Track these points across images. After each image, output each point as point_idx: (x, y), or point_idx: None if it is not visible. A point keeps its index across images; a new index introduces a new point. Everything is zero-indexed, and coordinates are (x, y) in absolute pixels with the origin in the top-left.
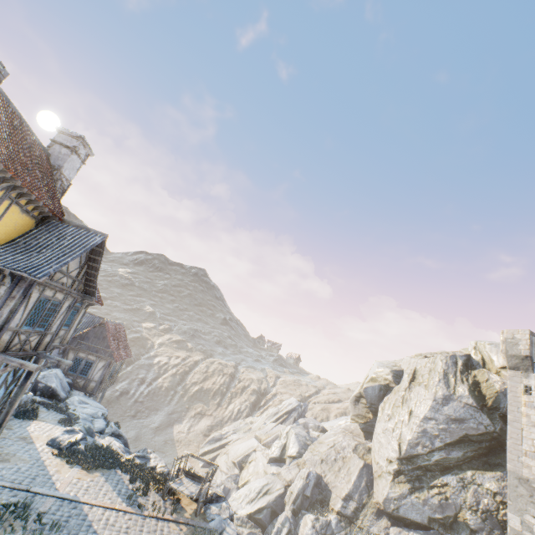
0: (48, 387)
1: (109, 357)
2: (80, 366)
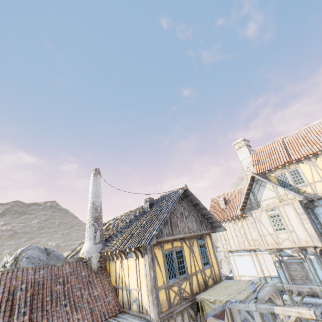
0: (226, 277)
1: None
2: None
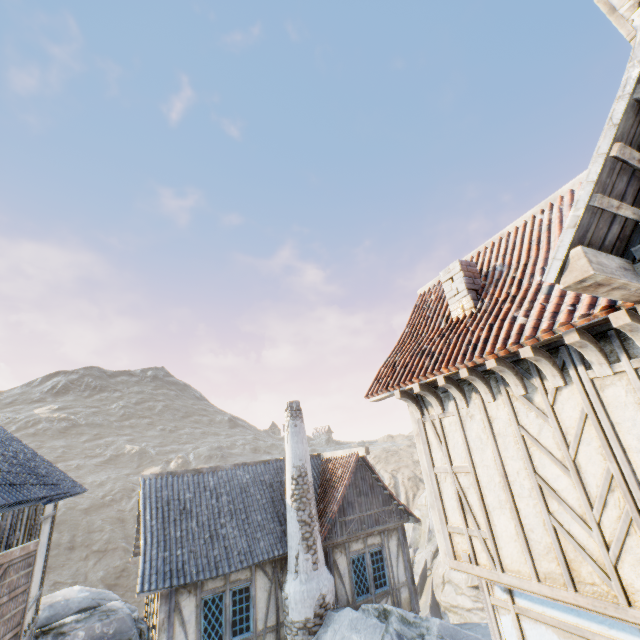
0: None
1: (398, 520)
2: (367, 573)
